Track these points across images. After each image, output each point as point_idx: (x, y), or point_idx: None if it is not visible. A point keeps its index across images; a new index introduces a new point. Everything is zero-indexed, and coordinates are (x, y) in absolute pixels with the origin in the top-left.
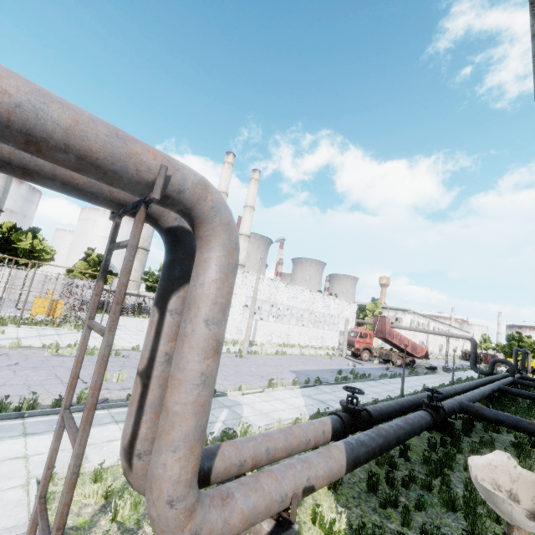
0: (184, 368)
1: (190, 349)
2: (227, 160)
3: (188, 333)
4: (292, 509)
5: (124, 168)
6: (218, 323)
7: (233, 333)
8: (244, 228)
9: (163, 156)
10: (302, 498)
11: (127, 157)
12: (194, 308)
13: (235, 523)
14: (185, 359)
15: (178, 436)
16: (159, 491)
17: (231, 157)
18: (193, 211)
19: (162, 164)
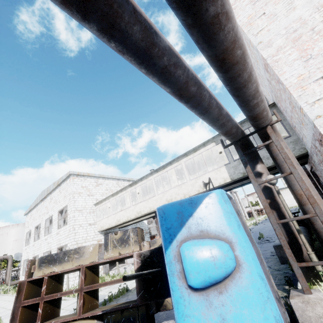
0: (8, 271)
1: (8, 269)
2: None
3: (8, 268)
4: None
5: (0, 259)
6: (11, 266)
7: None
8: None
9: (3, 256)
10: None
11: (0, 258)
12: (8, 266)
13: (16, 282)
14: (8, 270)
15: (8, 276)
16: (7, 280)
17: None
18: (7, 258)
19: (3, 257)
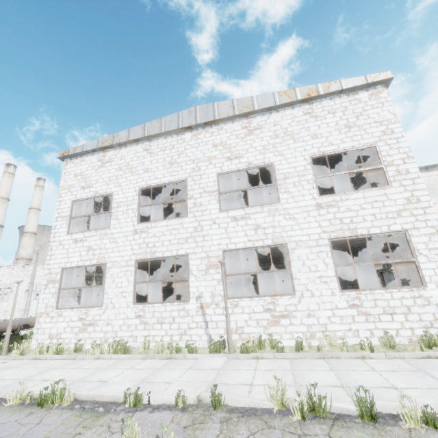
0: None
1: None
2: (8, 171)
3: None
4: (18, 328)
5: None
6: None
7: (16, 313)
8: (30, 227)
9: None
10: (23, 327)
11: None
12: None
13: None
14: None
15: None
16: None
17: (13, 168)
18: None
19: None
